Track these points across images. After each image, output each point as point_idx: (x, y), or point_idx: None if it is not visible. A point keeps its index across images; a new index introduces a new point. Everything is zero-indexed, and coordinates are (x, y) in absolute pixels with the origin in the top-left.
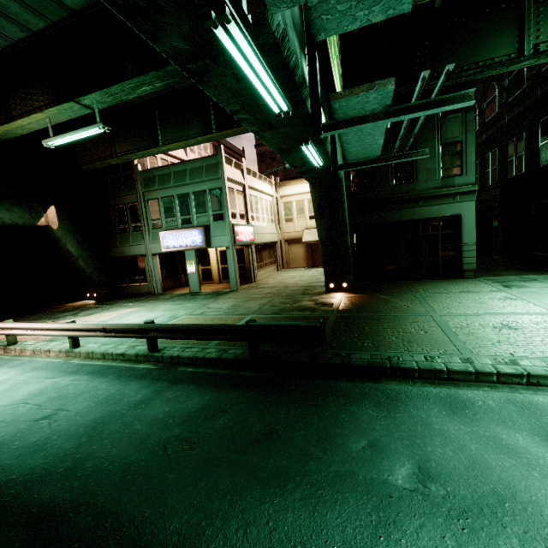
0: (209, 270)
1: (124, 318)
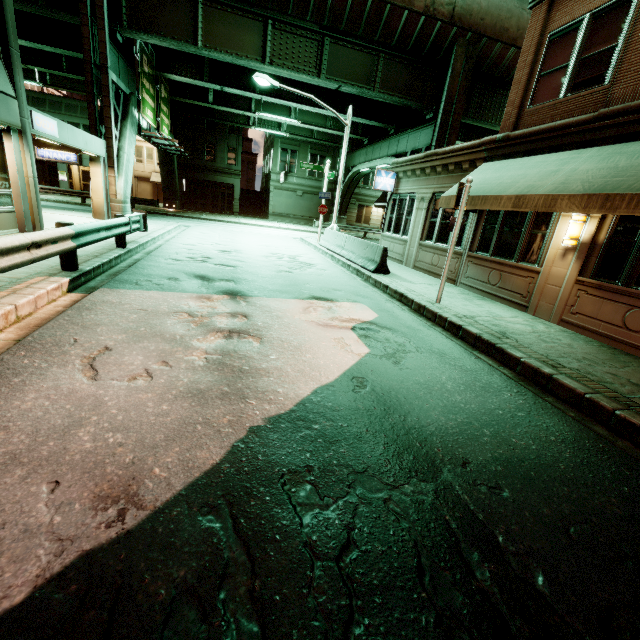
0: (71, 183)
1: None
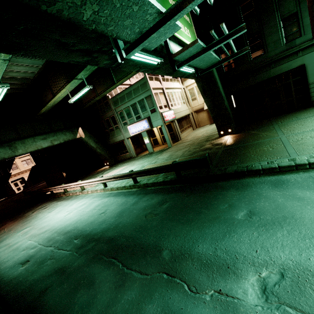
0: (156, 139)
1: (122, 171)
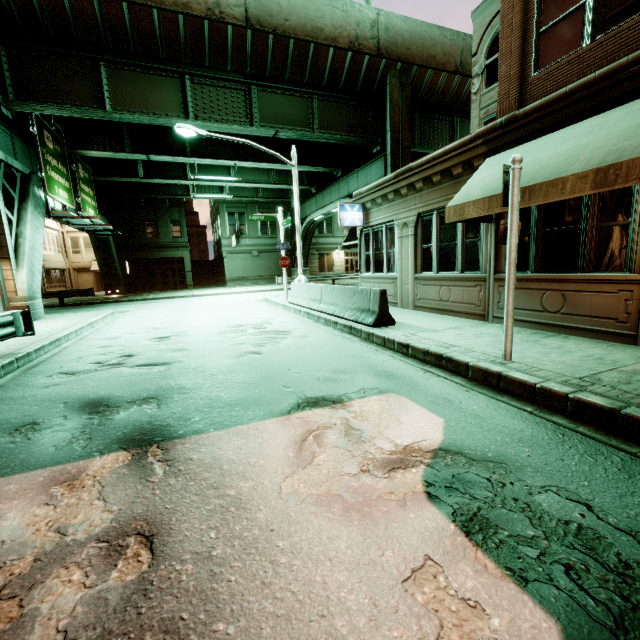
0: None
1: None
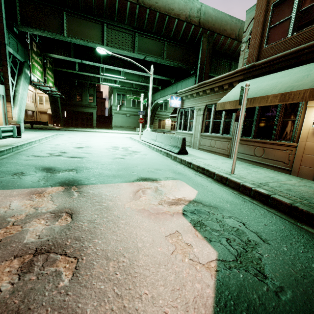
0: None
1: None
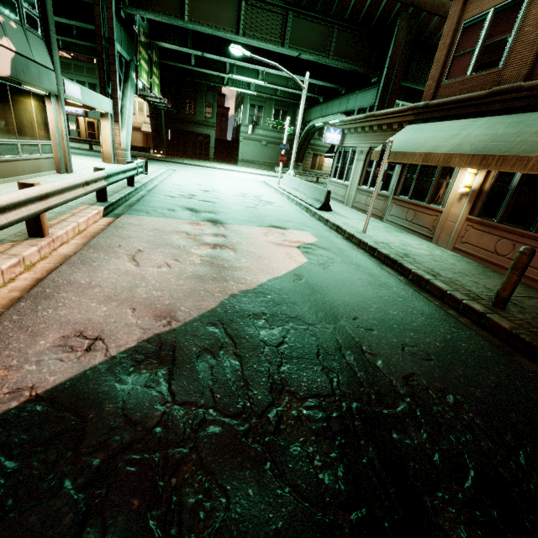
0: (78, 132)
1: None
